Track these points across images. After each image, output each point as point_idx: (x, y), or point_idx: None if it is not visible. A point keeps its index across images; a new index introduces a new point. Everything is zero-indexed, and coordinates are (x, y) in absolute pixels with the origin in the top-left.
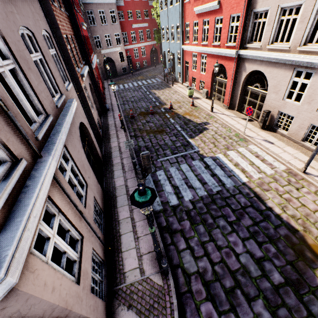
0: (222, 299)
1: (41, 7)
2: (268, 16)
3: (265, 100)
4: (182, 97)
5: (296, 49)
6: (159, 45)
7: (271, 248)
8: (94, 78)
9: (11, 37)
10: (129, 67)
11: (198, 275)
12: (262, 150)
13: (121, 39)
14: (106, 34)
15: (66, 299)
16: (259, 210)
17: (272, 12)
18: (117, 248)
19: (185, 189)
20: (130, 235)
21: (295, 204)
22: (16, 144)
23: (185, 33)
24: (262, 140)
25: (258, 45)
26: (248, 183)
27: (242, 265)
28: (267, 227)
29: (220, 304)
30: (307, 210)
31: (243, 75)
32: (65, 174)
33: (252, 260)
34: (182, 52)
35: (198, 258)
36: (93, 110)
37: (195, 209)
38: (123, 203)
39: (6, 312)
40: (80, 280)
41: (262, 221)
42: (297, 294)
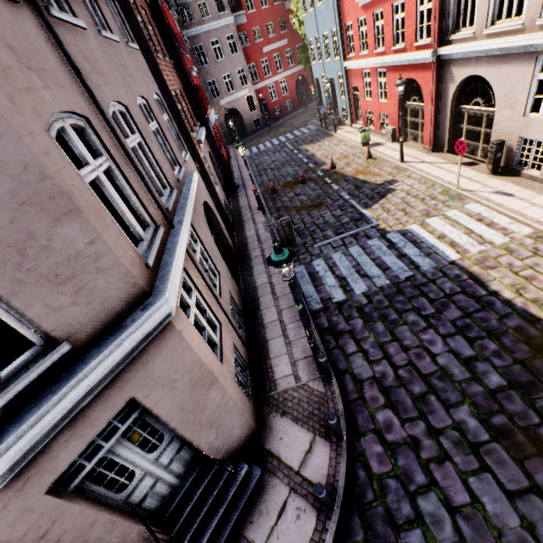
0: (408, 406)
1: (149, 67)
2: None
3: (494, 124)
4: (352, 147)
5: (534, 24)
6: (309, 70)
7: (489, 345)
8: (214, 144)
9: (134, 111)
10: (264, 118)
11: (373, 380)
12: (490, 209)
13: (247, 75)
14: (225, 74)
15: (211, 365)
16: (475, 297)
17: None
18: (264, 355)
19: (356, 279)
20: (279, 340)
21: (541, 283)
22: (154, 211)
23: (347, 40)
24: (491, 193)
25: (469, 33)
26: (460, 260)
27: (440, 367)
28: (486, 318)
29: (405, 411)
30: None
31: (451, 89)
32: (196, 255)
33: (456, 361)
34: (346, 74)
35: (375, 361)
36: (217, 188)
37: (371, 304)
38: (268, 304)
39: (168, 342)
40: (223, 361)
41: (478, 311)
42: (526, 399)
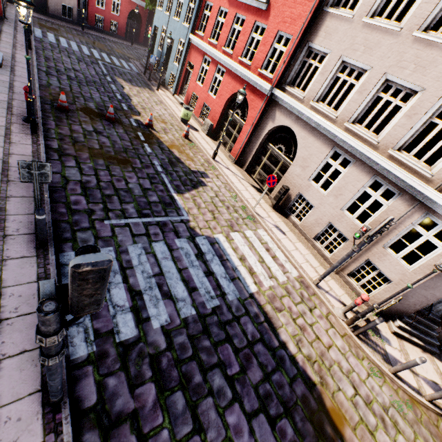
0: None
1: None
2: (325, 62)
3: (287, 172)
4: (171, 115)
5: (343, 123)
6: (148, 14)
7: (287, 428)
8: None
9: None
10: (79, 14)
11: None
12: (273, 241)
13: None
14: None
15: None
16: (271, 349)
17: (331, 60)
18: None
19: (156, 299)
20: None
21: (310, 336)
22: None
23: (202, 17)
24: (274, 226)
25: (301, 94)
26: (258, 294)
27: None
28: (282, 382)
29: None
30: (322, 347)
31: (269, 125)
32: None
33: None
34: (188, 45)
35: None
36: None
37: (171, 350)
38: None
39: None
40: None
41: (275, 370)
42: None
